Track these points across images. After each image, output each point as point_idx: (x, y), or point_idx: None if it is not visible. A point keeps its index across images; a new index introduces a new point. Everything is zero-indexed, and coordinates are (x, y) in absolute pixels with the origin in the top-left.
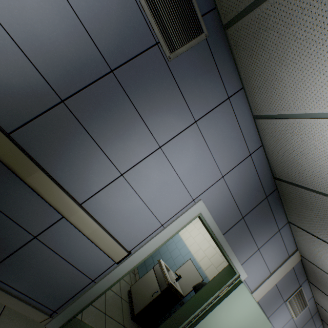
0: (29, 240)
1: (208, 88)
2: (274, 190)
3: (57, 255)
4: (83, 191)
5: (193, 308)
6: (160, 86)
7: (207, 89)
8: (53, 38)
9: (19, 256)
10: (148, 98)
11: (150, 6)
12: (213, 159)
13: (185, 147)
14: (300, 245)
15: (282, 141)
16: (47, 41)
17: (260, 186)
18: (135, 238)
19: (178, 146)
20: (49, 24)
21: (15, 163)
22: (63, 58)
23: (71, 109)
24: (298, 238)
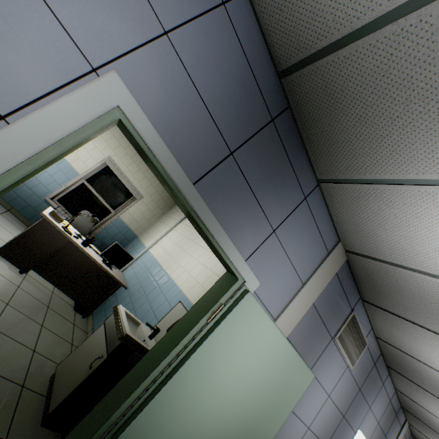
0: None
1: None
2: (285, 110)
3: None
4: None
5: (157, 360)
6: None
7: None
8: None
9: None
10: None
11: None
12: None
13: None
14: (342, 225)
15: None
16: None
17: (257, 91)
18: None
19: None
20: None
21: None
22: None
23: None
24: (336, 212)
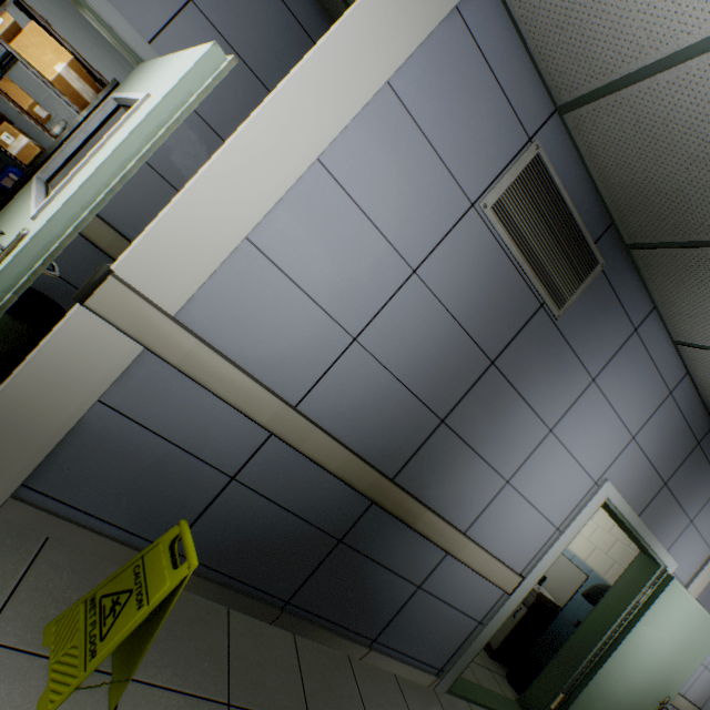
0: (413, 591)
1: (607, 329)
2: (709, 429)
3: (441, 601)
4: (465, 517)
5: (600, 628)
6: (547, 355)
7: (605, 332)
8: (431, 355)
9: (404, 613)
10: (534, 376)
11: (533, 266)
12: (618, 419)
13: (581, 418)
14: None
15: None
16: (425, 361)
17: (688, 431)
18: (525, 555)
19: (572, 421)
20: (427, 342)
21: (405, 512)
22: (442, 372)
23: (451, 426)
24: None
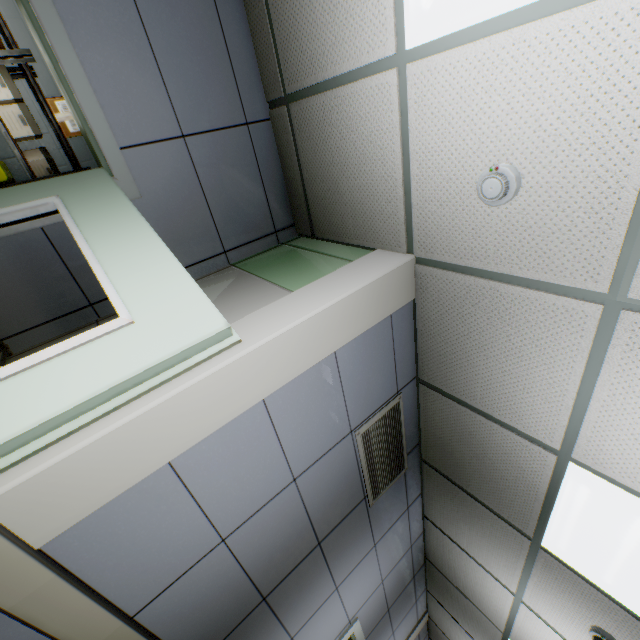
0: None
1: (394, 509)
2: (422, 566)
3: None
4: None
5: None
6: (355, 532)
7: (393, 511)
8: (279, 544)
9: None
10: (342, 548)
11: (370, 472)
12: (379, 569)
13: (359, 573)
14: (432, 610)
15: (446, 549)
16: (273, 549)
17: (411, 569)
18: None
19: (352, 577)
20: (281, 533)
21: None
22: (281, 557)
23: (269, 601)
24: (432, 605)
